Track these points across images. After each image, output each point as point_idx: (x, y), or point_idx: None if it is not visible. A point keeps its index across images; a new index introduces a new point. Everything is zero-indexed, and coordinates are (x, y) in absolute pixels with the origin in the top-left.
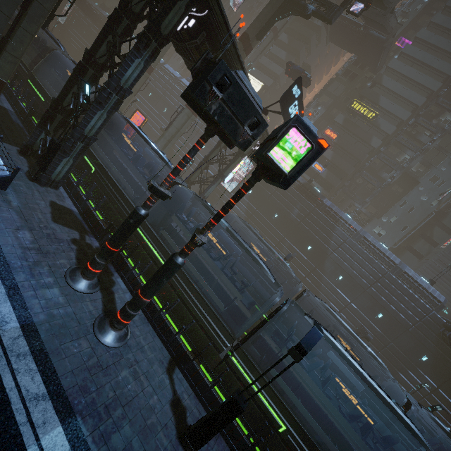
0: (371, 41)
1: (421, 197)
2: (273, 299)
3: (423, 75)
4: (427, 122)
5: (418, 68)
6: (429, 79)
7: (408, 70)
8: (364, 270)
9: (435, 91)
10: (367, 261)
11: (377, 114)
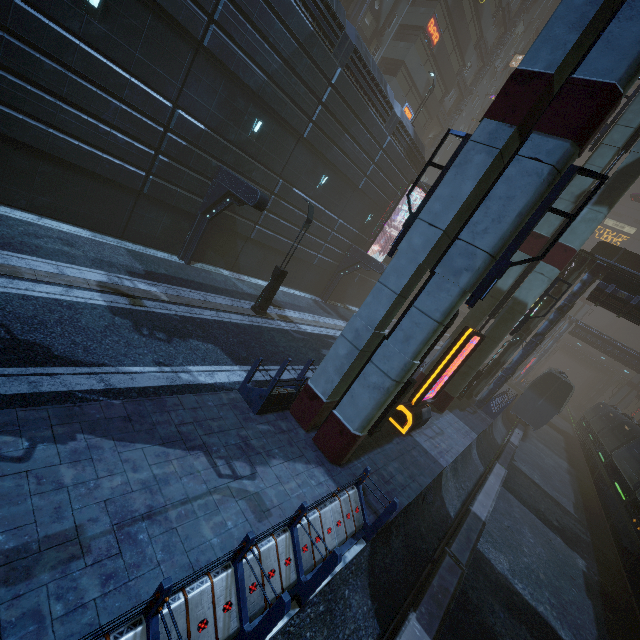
0: None
1: (461, 127)
2: (635, 432)
3: None
4: (508, 7)
5: None
6: None
7: None
8: None
9: None
10: None
11: None
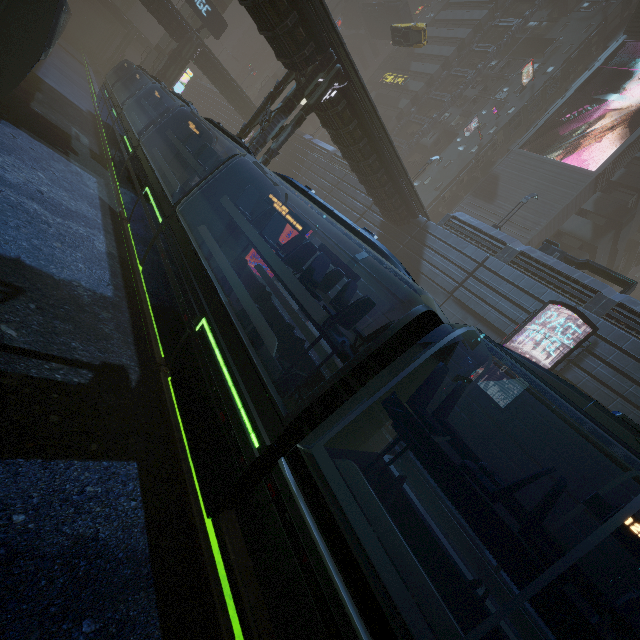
0: (392, 14)
1: (459, 148)
2: None
3: (454, 30)
4: (462, 71)
5: (451, 26)
6: (459, 31)
7: (440, 31)
8: (326, 182)
9: (464, 38)
10: (330, 172)
11: (406, 78)
